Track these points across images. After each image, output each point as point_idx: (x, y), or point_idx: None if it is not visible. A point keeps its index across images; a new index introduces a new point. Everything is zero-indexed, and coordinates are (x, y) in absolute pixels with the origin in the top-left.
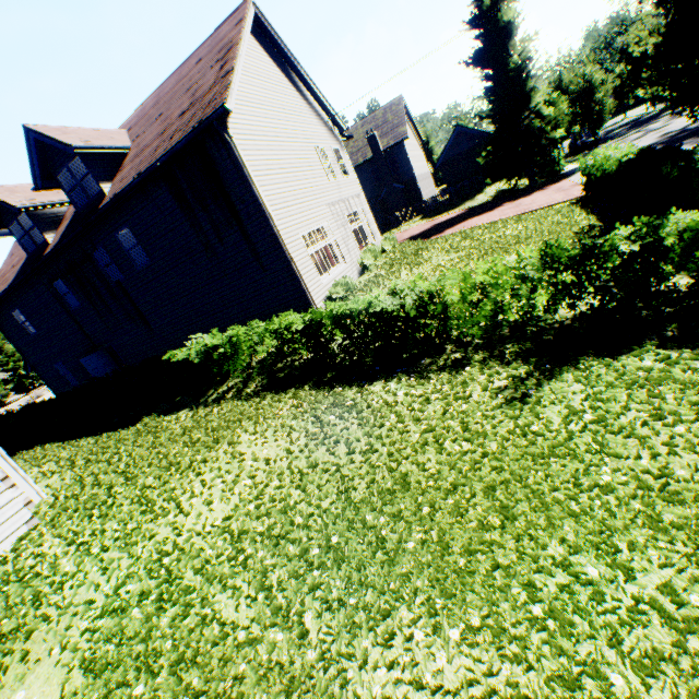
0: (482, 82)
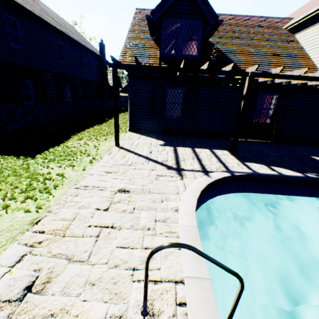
0: None
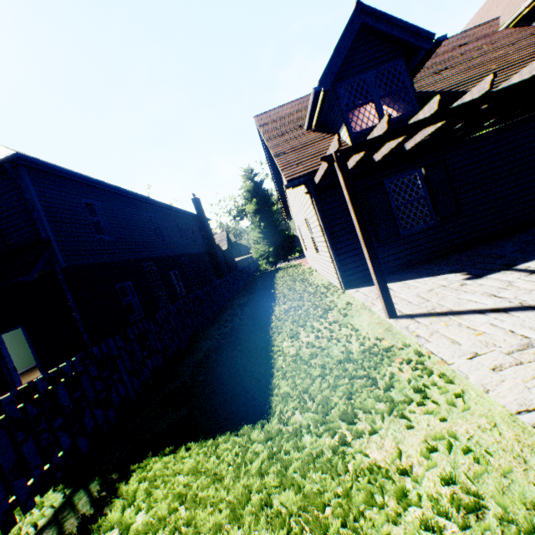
0: (259, 210)
